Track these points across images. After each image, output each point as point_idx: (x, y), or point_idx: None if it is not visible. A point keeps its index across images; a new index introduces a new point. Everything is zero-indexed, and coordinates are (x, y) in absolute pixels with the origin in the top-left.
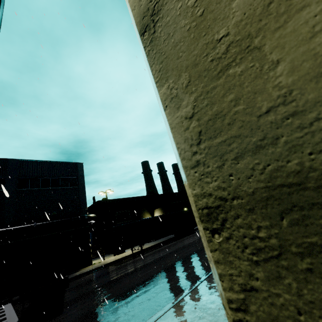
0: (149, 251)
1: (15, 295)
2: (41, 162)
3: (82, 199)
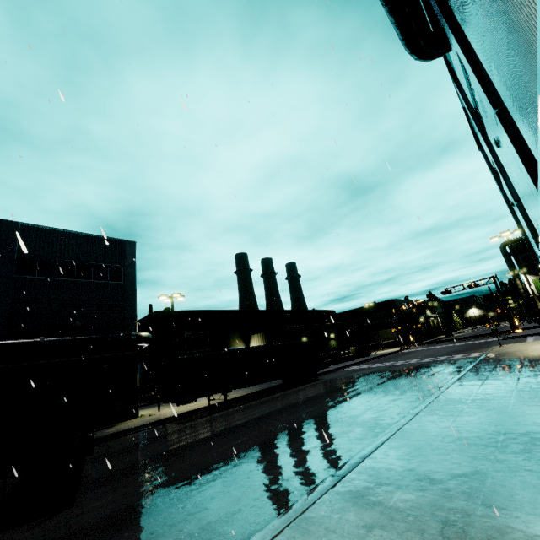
0: (238, 404)
1: None
2: (60, 233)
3: (129, 305)
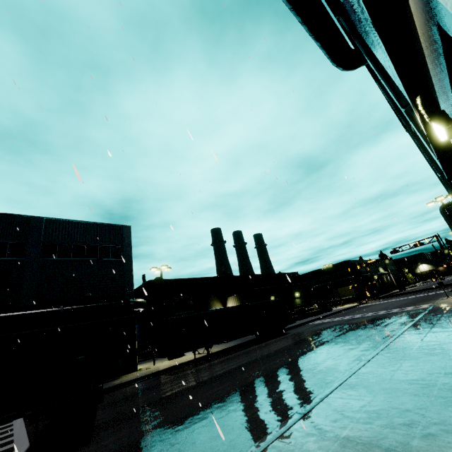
0: (219, 357)
1: (26, 410)
2: (74, 223)
3: (127, 277)
